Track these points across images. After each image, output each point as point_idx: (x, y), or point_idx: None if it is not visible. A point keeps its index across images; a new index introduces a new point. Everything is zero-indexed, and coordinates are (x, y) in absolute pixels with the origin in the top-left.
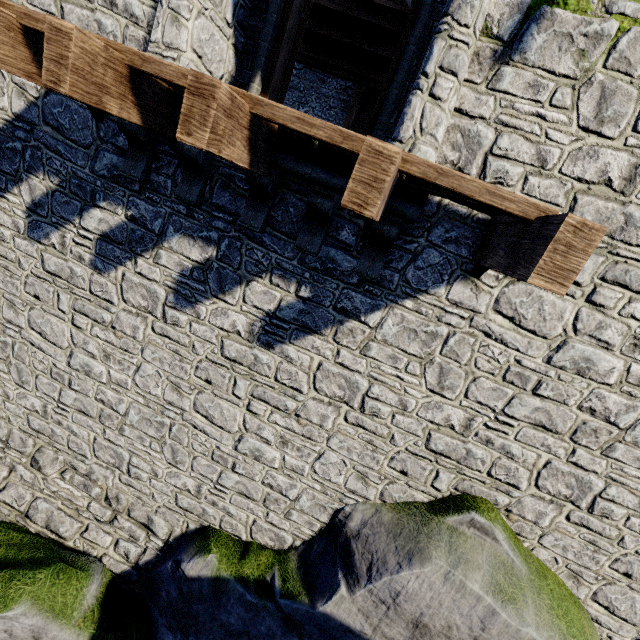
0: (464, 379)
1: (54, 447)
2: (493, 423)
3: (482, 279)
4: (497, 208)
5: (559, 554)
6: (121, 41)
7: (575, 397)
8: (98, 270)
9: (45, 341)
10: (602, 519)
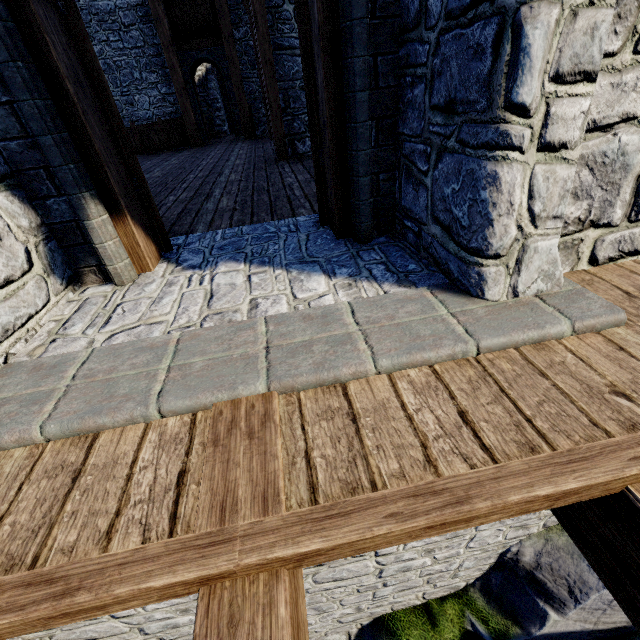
0: None
1: None
2: None
3: None
4: None
5: None
6: None
7: None
8: None
9: (99, 639)
10: None
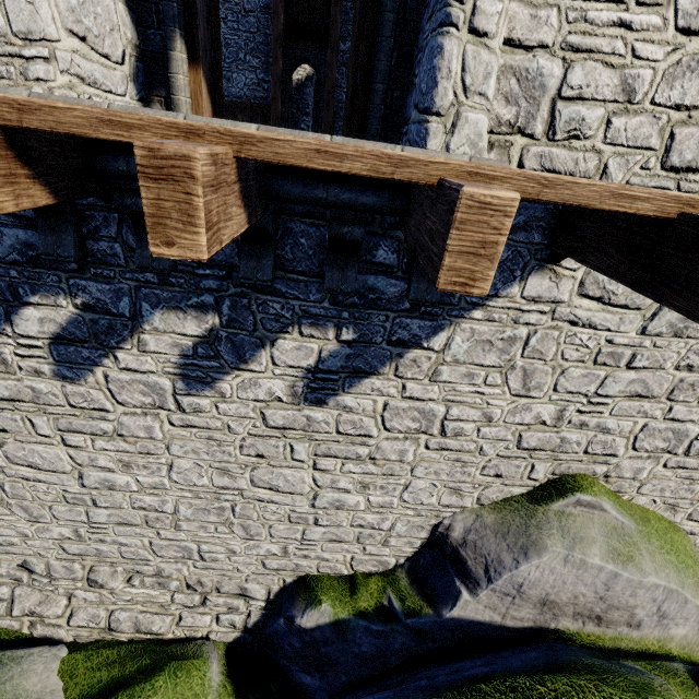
0: (551, 375)
1: (107, 562)
2: (586, 407)
3: (562, 264)
4: (624, 212)
5: (657, 496)
6: None
7: (672, 359)
8: (69, 380)
9: (40, 472)
10: (698, 457)
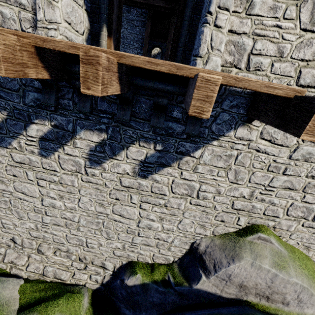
0: (248, 174)
1: (47, 242)
2: (264, 191)
3: (252, 123)
4: (271, 94)
5: (299, 241)
6: (18, 22)
7: (304, 172)
8: (44, 156)
9: (26, 196)
10: None
